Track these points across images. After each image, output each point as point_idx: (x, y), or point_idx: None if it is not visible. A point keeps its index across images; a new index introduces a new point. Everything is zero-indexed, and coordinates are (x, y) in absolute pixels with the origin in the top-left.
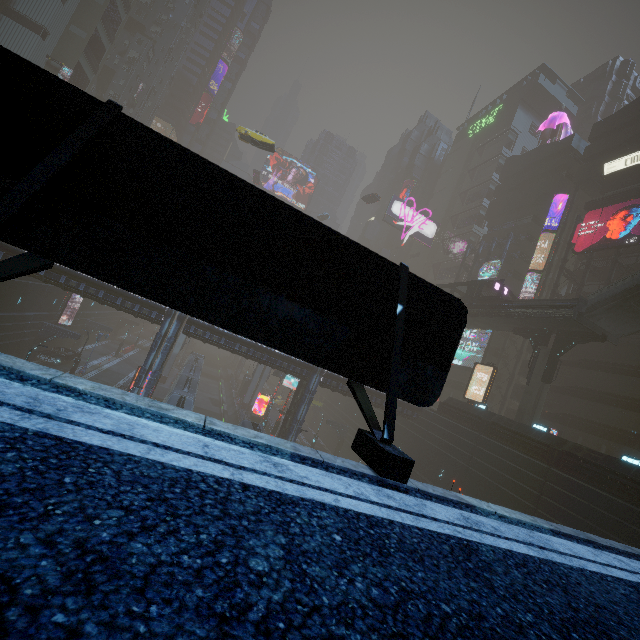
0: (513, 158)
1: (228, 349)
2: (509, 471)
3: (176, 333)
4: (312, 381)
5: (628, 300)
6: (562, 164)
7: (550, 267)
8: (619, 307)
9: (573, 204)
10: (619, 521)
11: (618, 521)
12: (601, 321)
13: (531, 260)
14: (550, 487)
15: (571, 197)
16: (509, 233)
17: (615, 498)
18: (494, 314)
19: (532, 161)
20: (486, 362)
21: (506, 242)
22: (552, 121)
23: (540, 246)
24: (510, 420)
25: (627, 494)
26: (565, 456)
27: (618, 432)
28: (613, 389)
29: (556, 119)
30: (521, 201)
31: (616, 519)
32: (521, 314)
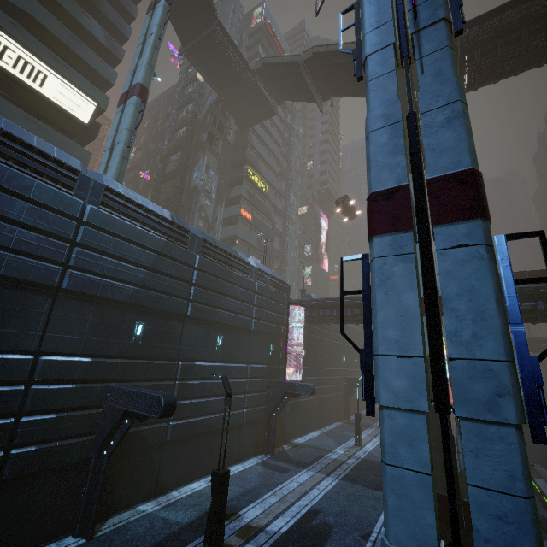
0: None
1: None
2: None
3: None
4: None
5: None
6: None
7: None
8: None
9: None
10: None
11: None
12: None
13: None
14: None
15: None
16: None
17: None
18: None
19: None
20: None
21: None
22: None
23: None
24: None
25: None
26: None
27: None
28: None
29: None
30: None
31: None
32: None
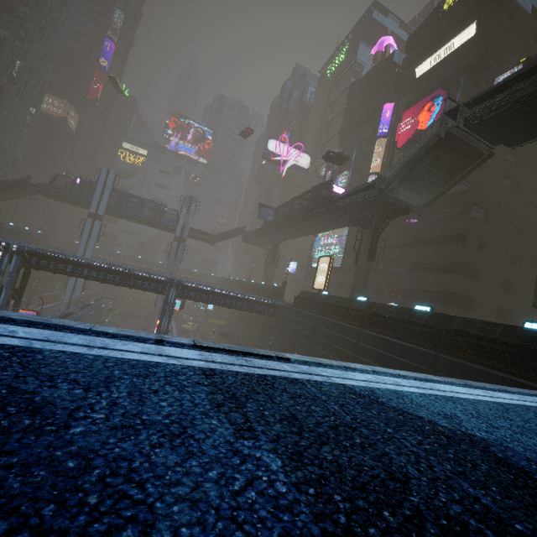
0: (354, 83)
1: (78, 276)
2: (335, 341)
3: (26, 269)
4: (169, 294)
5: (414, 168)
6: (388, 78)
7: (385, 168)
8: (409, 177)
9: (398, 110)
10: (404, 361)
11: (403, 362)
12: (401, 194)
13: (371, 165)
14: (360, 346)
15: (400, 106)
16: (353, 146)
17: (402, 342)
18: (328, 210)
19: (367, 82)
20: (346, 260)
21: (351, 154)
22: (381, 45)
23: (378, 152)
24: (339, 297)
25: (413, 337)
26: (372, 316)
27: (441, 294)
28: (433, 258)
29: (384, 43)
30: (362, 118)
31: (402, 360)
32: (345, 204)
